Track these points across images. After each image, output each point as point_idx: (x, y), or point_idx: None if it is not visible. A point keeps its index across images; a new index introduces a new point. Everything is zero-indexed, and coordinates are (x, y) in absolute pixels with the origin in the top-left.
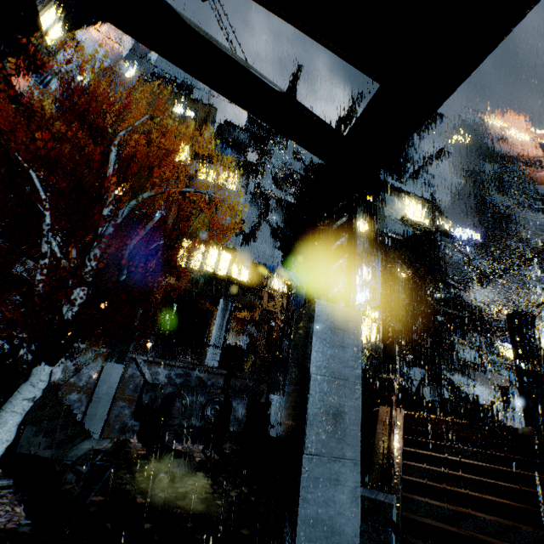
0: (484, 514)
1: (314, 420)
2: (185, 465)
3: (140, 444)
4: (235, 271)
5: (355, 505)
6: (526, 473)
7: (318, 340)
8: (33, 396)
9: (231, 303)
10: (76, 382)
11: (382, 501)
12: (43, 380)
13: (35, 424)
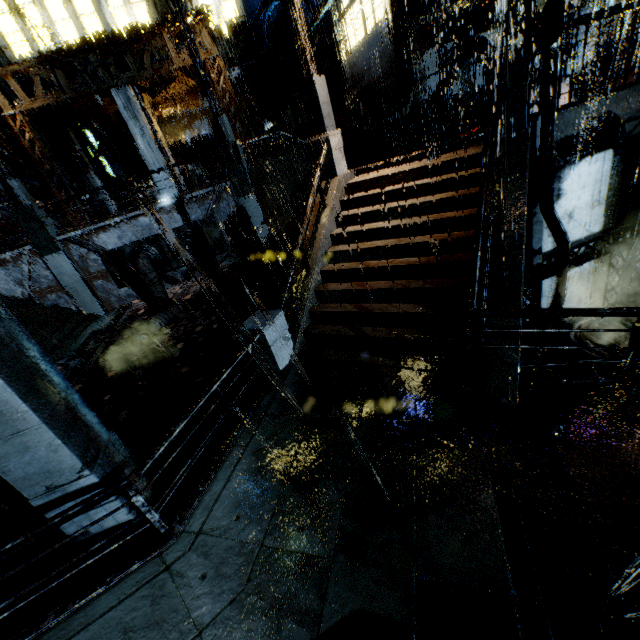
0: (385, 283)
1: None
2: (164, 316)
3: (142, 303)
4: None
5: (61, 451)
6: (451, 215)
7: None
8: None
9: (132, 87)
10: (39, 286)
11: (255, 329)
12: None
13: None
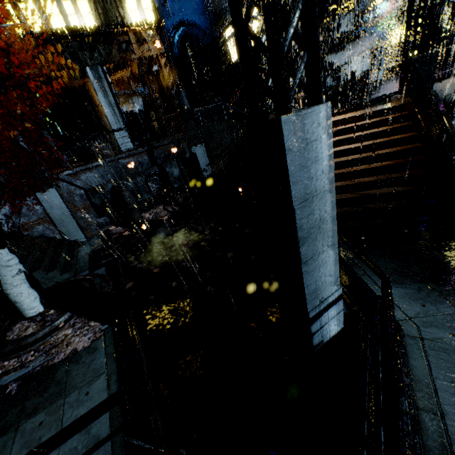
0: (369, 178)
1: (304, 240)
2: (164, 230)
3: (119, 228)
4: (70, 9)
5: (336, 265)
6: (398, 137)
7: (293, 170)
8: (18, 270)
9: (100, 68)
10: (28, 219)
11: None
12: (11, 259)
13: (37, 269)
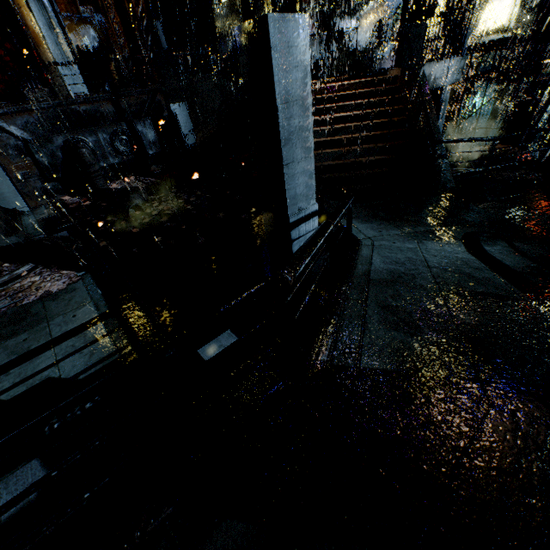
0: (358, 147)
1: (286, 142)
2: (140, 197)
3: (77, 199)
4: None
5: (313, 180)
6: (387, 109)
7: (277, 69)
8: None
9: None
10: None
11: None
12: None
13: None
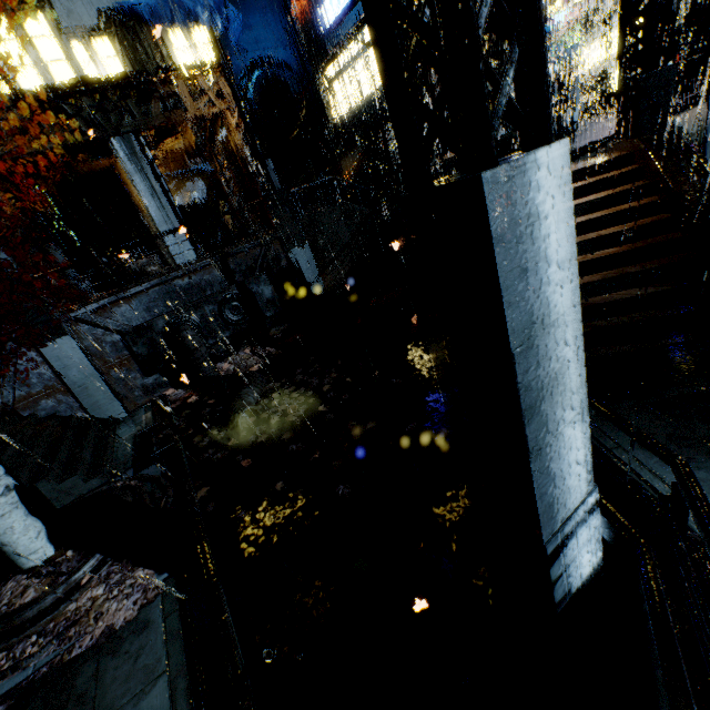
0: (589, 277)
1: (532, 412)
2: (254, 389)
3: (182, 391)
4: (82, 52)
5: (587, 449)
6: (629, 206)
7: (509, 278)
8: (3, 489)
9: (135, 137)
10: (28, 391)
11: None
12: None
13: (43, 476)
